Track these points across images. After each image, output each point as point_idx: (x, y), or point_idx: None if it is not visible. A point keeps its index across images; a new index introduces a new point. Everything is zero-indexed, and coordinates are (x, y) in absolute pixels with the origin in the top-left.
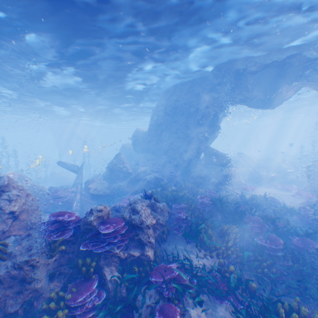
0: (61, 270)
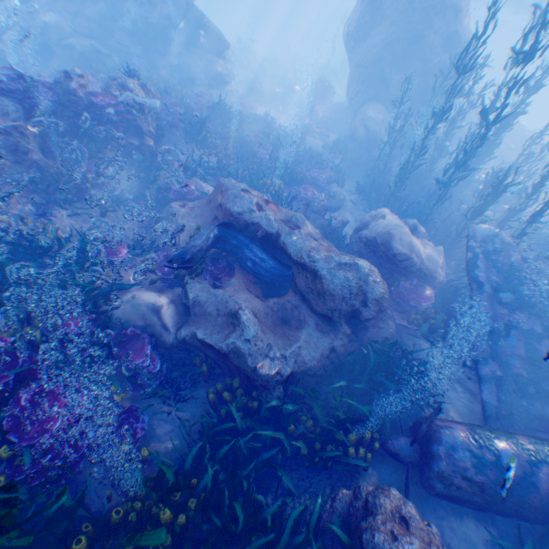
0: (52, 150)
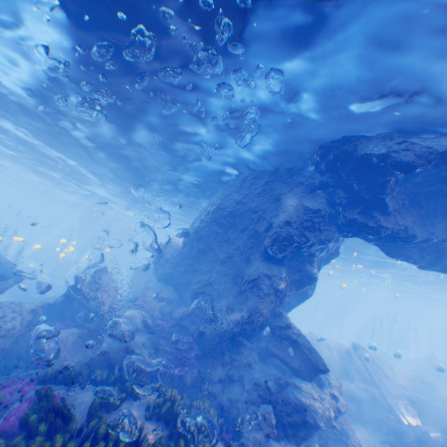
0: None
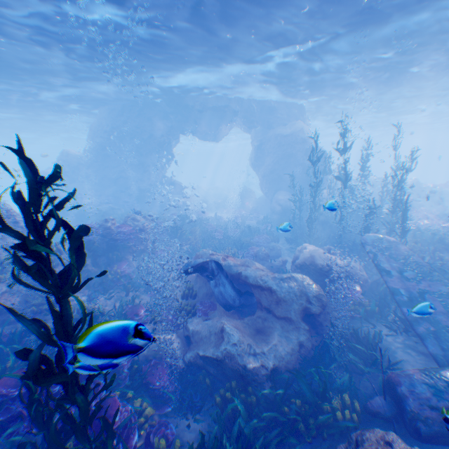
0: (96, 261)
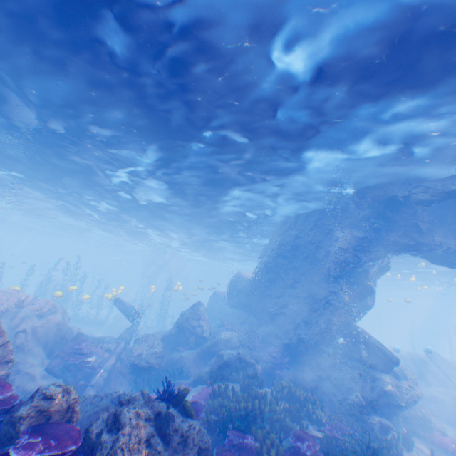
0: None
